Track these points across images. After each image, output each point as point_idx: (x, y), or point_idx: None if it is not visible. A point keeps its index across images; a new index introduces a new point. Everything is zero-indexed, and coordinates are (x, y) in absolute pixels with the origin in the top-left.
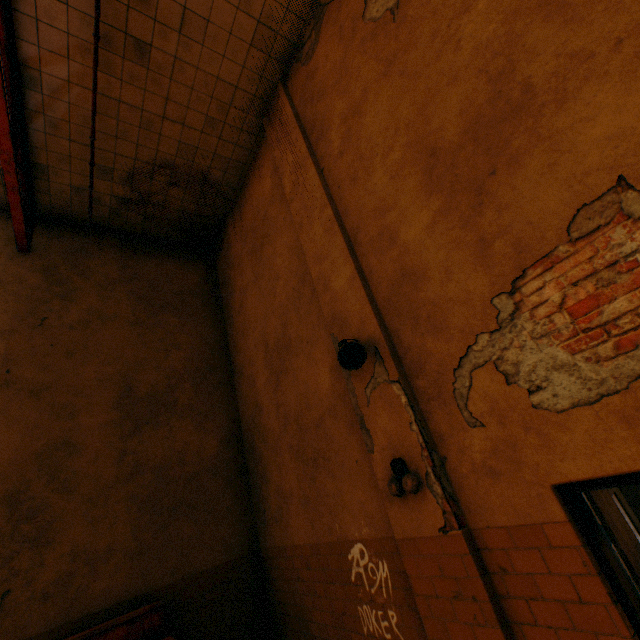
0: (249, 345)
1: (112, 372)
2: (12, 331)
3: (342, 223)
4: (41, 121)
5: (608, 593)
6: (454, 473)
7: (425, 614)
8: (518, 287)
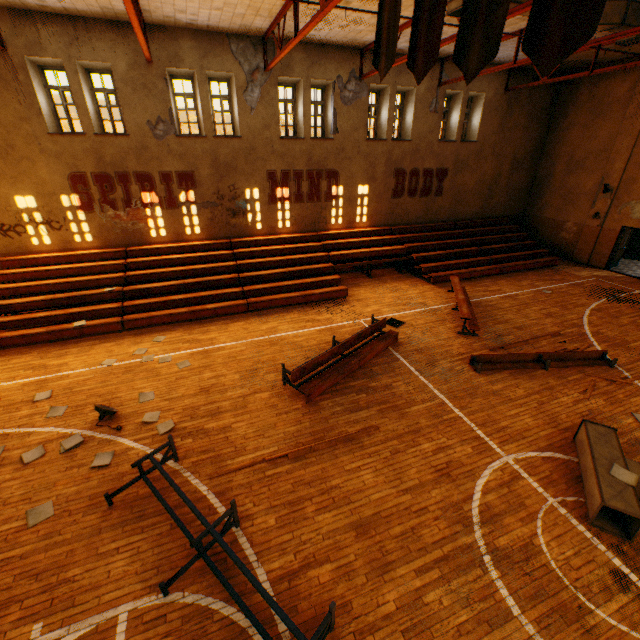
0: (560, 151)
1: (512, 151)
2: (496, 133)
3: (632, 149)
4: None
5: (615, 238)
6: (606, 219)
7: (581, 236)
8: None
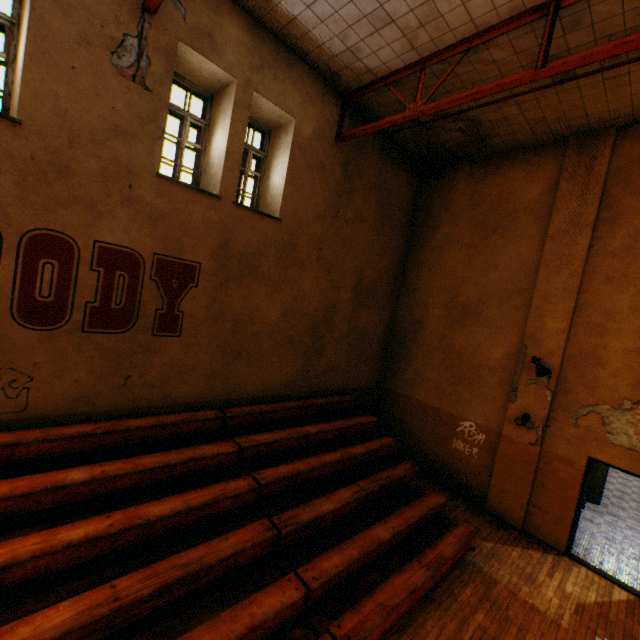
0: (433, 282)
1: (357, 265)
2: (324, 218)
3: (577, 294)
4: (441, 66)
5: (580, 483)
6: (549, 432)
7: (499, 458)
8: (638, 404)
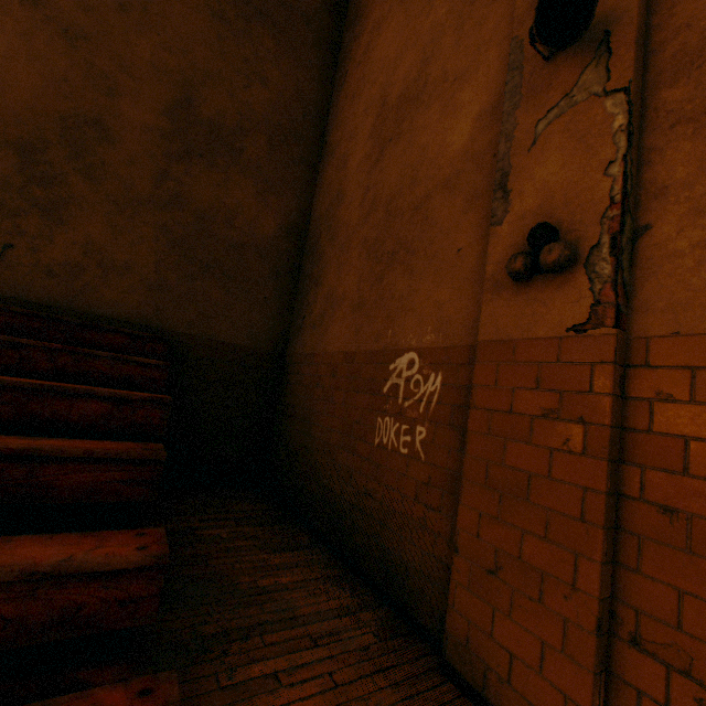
0: (357, 111)
1: (172, 66)
2: None
3: None
4: None
5: None
6: (652, 252)
7: (476, 431)
8: None
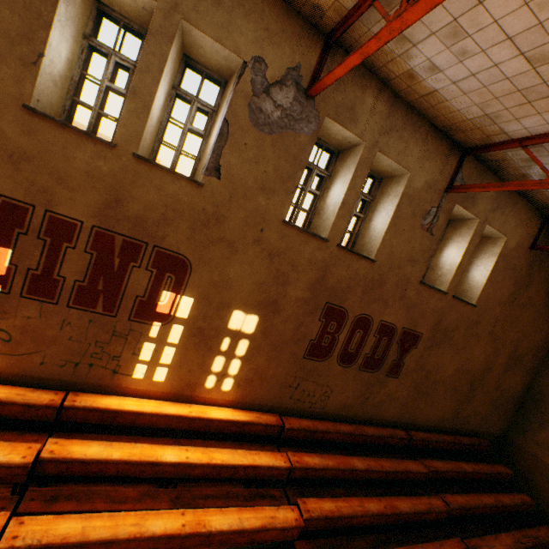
0: None
1: (516, 338)
2: (503, 303)
3: None
4: None
5: None
6: None
7: None
8: None
